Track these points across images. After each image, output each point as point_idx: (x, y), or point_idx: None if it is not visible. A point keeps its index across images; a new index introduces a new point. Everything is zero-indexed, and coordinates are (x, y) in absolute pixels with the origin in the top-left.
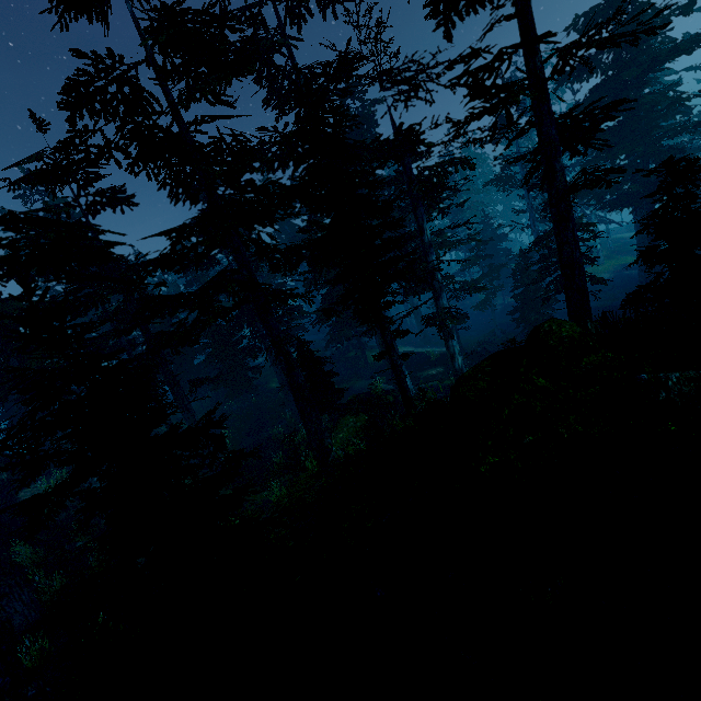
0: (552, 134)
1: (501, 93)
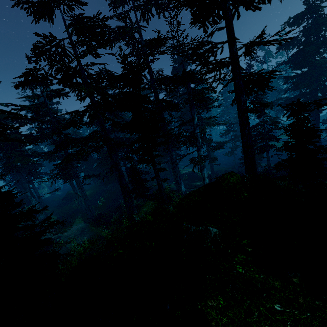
0: (240, 83)
1: (209, 65)
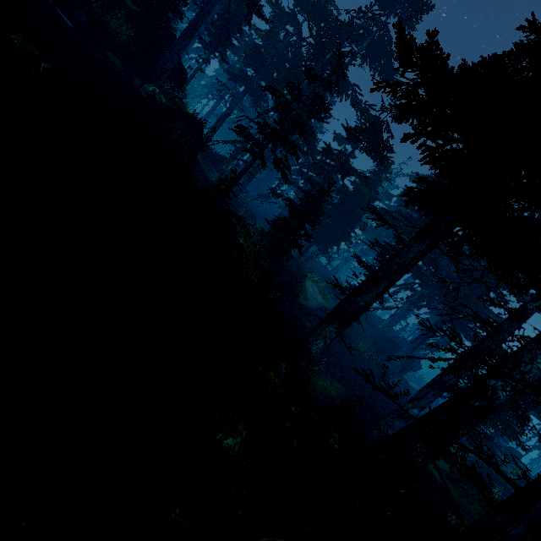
0: None
1: None
